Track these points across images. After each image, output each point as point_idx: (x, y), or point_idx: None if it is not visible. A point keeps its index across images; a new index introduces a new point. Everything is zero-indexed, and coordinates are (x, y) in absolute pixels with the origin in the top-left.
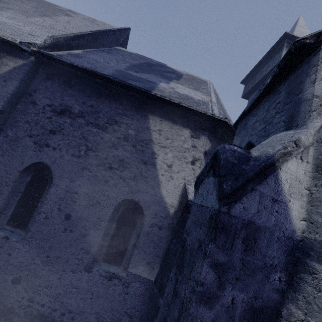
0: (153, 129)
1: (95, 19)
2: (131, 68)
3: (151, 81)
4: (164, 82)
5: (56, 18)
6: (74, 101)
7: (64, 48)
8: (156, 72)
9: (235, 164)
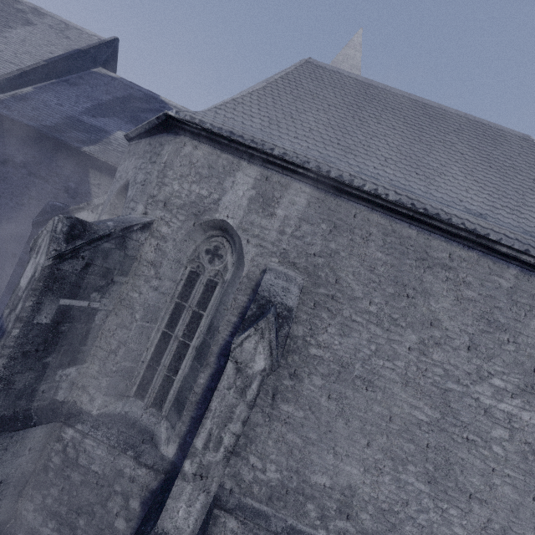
0: (93, 183)
1: (69, 23)
2: (90, 111)
3: (106, 129)
4: (125, 129)
5: (8, 36)
6: (16, 152)
7: (8, 89)
8: (128, 113)
9: (48, 212)
